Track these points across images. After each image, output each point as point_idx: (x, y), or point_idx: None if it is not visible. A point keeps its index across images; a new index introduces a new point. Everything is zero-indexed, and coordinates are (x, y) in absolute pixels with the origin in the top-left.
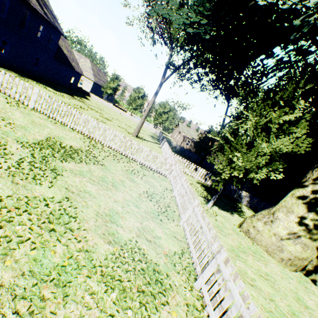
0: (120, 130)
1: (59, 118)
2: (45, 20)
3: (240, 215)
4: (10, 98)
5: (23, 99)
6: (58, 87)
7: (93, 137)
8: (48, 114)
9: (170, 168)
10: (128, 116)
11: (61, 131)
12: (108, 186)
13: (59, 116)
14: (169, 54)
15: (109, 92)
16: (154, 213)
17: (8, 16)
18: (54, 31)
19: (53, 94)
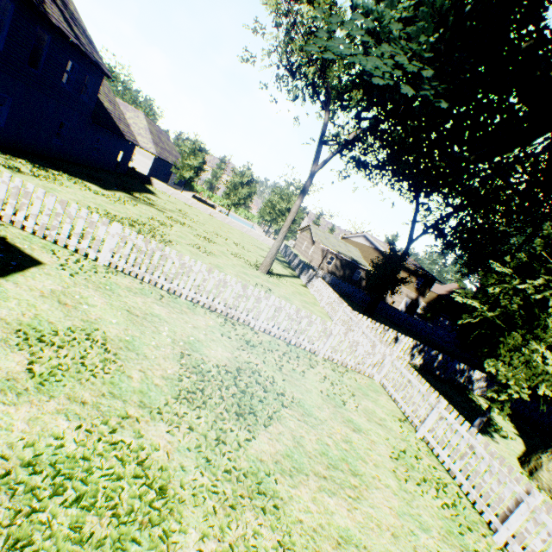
0: (240, 265)
1: (163, 281)
2: (78, 49)
3: (498, 431)
4: (56, 246)
5: (86, 246)
6: (100, 175)
7: (234, 314)
8: (141, 275)
9: (380, 362)
10: (225, 218)
11: (183, 320)
12: (350, 481)
13: (164, 278)
14: (321, 117)
15: (186, 175)
16: (452, 532)
17: (7, 46)
18: (93, 69)
19: (105, 200)
